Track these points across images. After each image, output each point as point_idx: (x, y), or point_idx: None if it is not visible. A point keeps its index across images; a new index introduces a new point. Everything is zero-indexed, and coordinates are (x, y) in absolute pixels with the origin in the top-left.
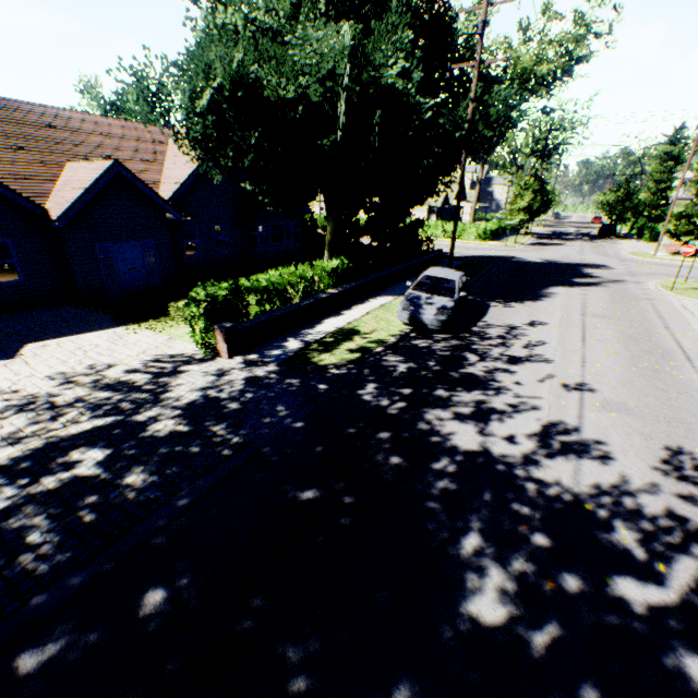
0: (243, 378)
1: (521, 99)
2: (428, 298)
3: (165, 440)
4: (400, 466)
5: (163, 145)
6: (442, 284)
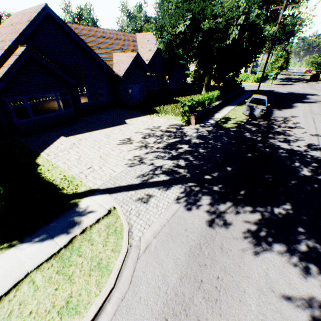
0: (205, 130)
1: (300, 23)
2: (256, 106)
3: (199, 143)
4: (269, 151)
5: (135, 42)
6: (260, 101)
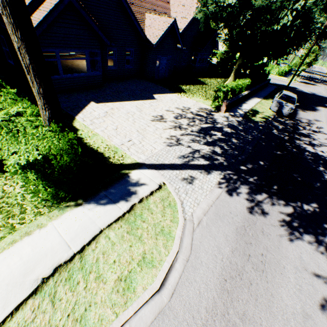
0: (235, 120)
1: None
2: (285, 103)
3: (231, 133)
4: (296, 151)
5: (168, 4)
6: (290, 98)
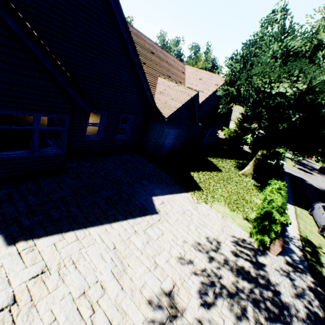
0: (307, 288)
1: None
2: None
3: None
4: None
5: (183, 74)
6: None
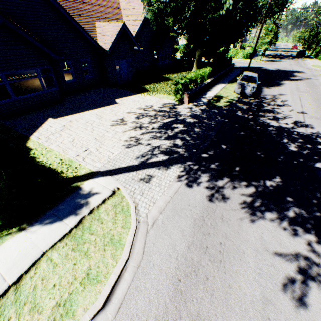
0: (198, 110)
1: None
2: (247, 84)
3: (194, 123)
4: (260, 129)
5: (119, 10)
6: (251, 78)
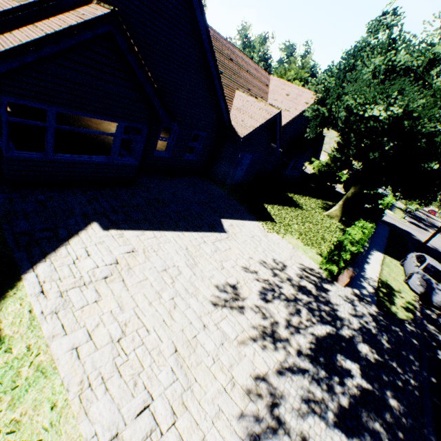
0: (368, 314)
1: None
2: (436, 283)
3: (378, 366)
4: None
5: (267, 87)
6: None
